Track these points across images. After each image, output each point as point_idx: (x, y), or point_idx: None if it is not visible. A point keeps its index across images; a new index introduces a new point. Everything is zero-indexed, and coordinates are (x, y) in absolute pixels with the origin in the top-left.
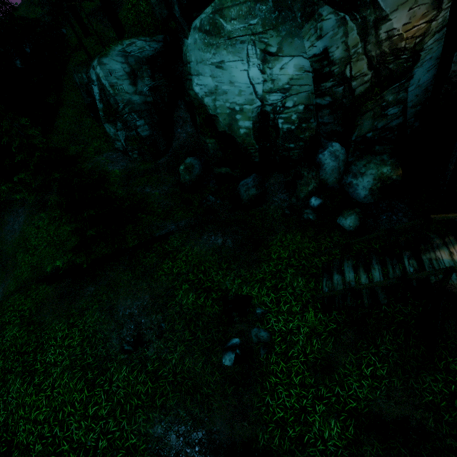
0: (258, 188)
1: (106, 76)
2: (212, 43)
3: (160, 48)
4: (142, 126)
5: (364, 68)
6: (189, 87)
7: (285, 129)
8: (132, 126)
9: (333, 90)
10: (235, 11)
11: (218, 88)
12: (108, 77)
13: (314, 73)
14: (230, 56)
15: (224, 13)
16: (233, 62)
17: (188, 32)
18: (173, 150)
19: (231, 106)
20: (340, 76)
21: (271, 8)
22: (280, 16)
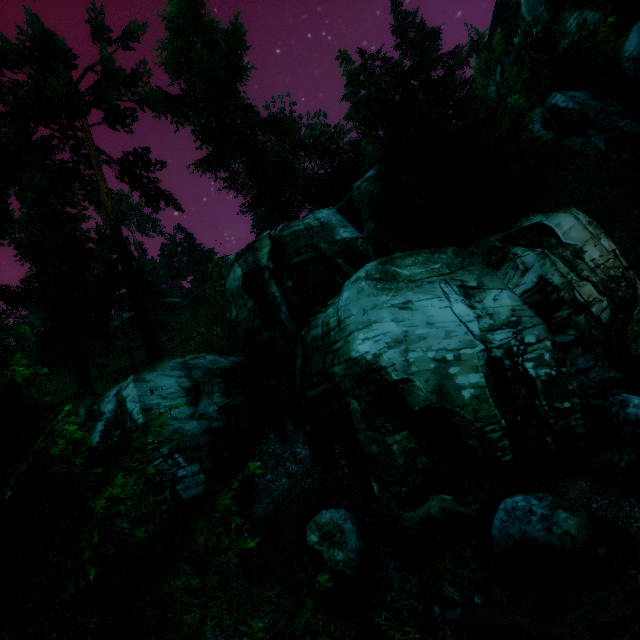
0: (568, 509)
1: (140, 395)
2: (388, 287)
3: (241, 361)
4: (189, 477)
5: (592, 293)
6: (332, 362)
7: (544, 376)
8: (164, 482)
9: (572, 320)
10: (410, 260)
11: (408, 333)
12: (144, 397)
13: (534, 307)
14: (418, 295)
15: (396, 263)
16: (424, 301)
17: (322, 308)
18: (258, 520)
19: (438, 354)
20: (572, 302)
21: (453, 255)
22: (466, 261)
